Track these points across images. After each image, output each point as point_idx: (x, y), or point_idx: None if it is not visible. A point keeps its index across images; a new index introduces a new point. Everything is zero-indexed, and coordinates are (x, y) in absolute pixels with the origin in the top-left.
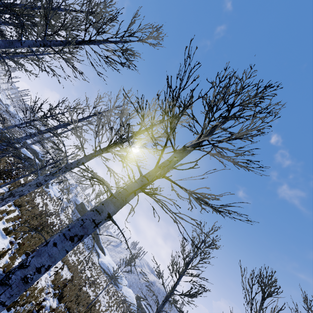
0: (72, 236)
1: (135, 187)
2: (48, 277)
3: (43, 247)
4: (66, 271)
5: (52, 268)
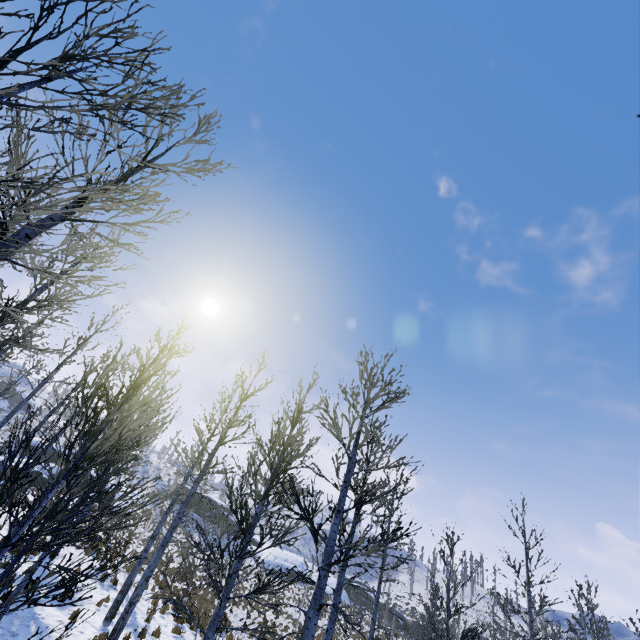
0: (333, 621)
1: (342, 580)
2: (239, 636)
3: (327, 631)
4: (242, 614)
5: (232, 623)
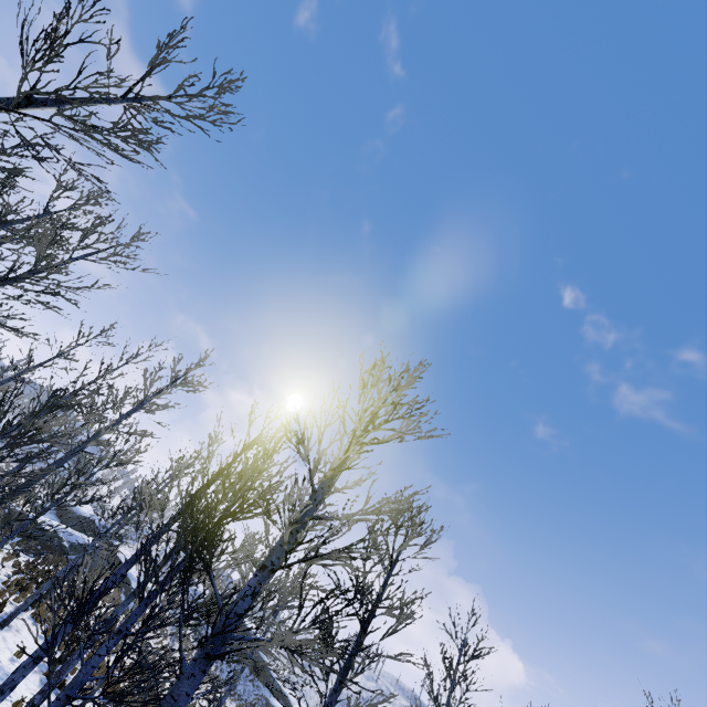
0: None
1: None
2: None
3: None
4: None
5: None
